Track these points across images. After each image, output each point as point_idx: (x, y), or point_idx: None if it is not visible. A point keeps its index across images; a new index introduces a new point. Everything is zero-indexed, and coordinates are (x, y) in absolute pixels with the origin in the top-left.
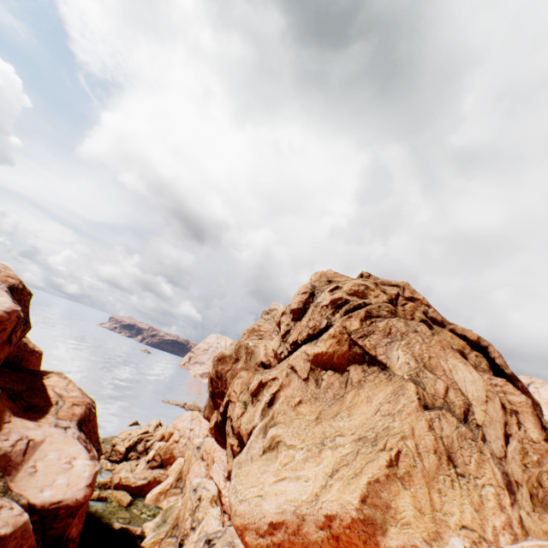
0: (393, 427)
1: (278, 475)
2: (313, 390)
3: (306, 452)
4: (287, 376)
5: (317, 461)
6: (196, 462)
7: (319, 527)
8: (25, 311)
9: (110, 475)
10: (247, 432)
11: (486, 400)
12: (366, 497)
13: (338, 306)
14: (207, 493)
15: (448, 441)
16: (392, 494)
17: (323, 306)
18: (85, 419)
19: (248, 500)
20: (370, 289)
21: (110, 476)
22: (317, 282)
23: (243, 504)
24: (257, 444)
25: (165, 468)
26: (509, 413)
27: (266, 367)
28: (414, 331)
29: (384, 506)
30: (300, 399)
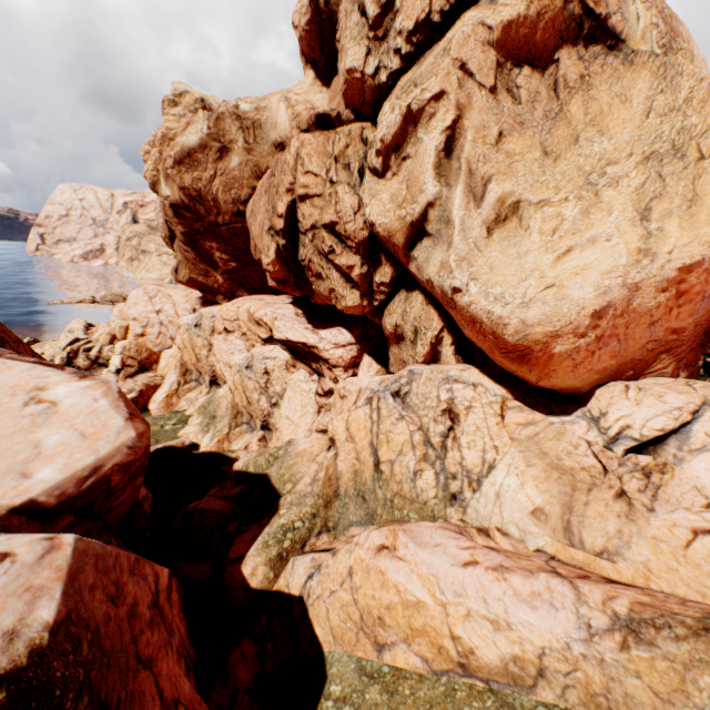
0: (693, 126)
1: (555, 250)
2: (512, 109)
3: (579, 202)
4: (460, 87)
5: (603, 209)
6: (219, 340)
7: (661, 290)
8: None
9: None
10: (410, 222)
11: None
12: None
13: None
14: (275, 363)
15: None
16: None
17: None
18: None
19: (537, 299)
20: None
21: None
22: None
23: (534, 308)
24: (474, 222)
25: (152, 371)
26: None
27: (332, 127)
28: None
29: None
30: (498, 130)
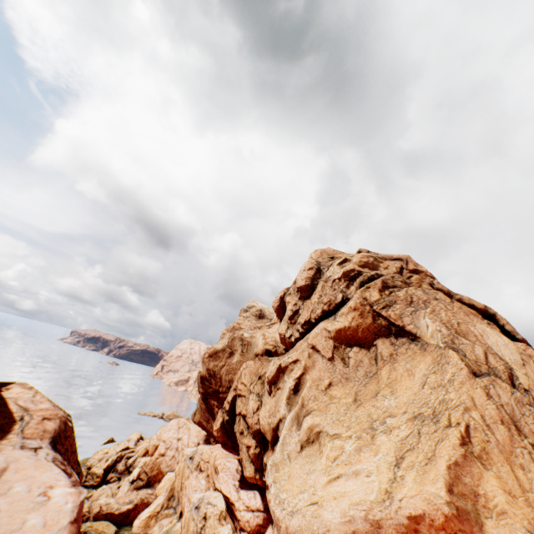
0: (450, 399)
1: (330, 473)
2: (342, 369)
3: (357, 440)
4: (309, 357)
5: (373, 449)
6: (193, 475)
7: (402, 533)
8: None
9: (88, 504)
10: (272, 427)
11: (523, 363)
12: (451, 485)
13: (352, 279)
14: (213, 509)
15: (509, 409)
16: (475, 478)
17: (335, 280)
18: (60, 435)
19: (301, 511)
20: (378, 261)
21: (88, 505)
22: (320, 258)
23: (296, 518)
24: (292, 439)
25: (153, 487)
26: None
27: (272, 355)
28: (435, 299)
29: (471, 494)
30: (329, 381)
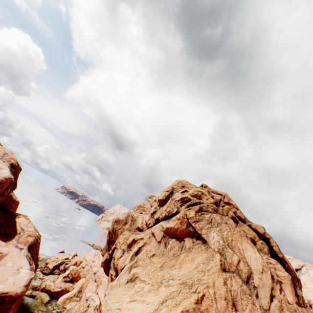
0: (203, 279)
1: (132, 298)
2: (162, 248)
3: (151, 286)
4: (149, 238)
5: (156, 292)
6: (91, 282)
7: None
8: (15, 178)
9: (40, 282)
10: (121, 268)
11: (262, 271)
12: None
13: (184, 202)
14: (93, 303)
15: (234, 293)
16: None
17: (176, 200)
18: (33, 245)
19: (112, 310)
20: (204, 194)
21: (40, 282)
22: (175, 185)
23: (108, 312)
24: (124, 276)
25: (73, 283)
26: (275, 282)
27: (140, 230)
28: (225, 223)
29: None
30: (154, 253)
